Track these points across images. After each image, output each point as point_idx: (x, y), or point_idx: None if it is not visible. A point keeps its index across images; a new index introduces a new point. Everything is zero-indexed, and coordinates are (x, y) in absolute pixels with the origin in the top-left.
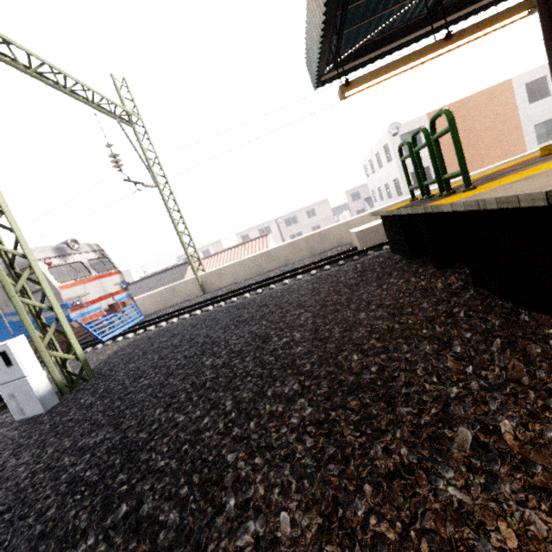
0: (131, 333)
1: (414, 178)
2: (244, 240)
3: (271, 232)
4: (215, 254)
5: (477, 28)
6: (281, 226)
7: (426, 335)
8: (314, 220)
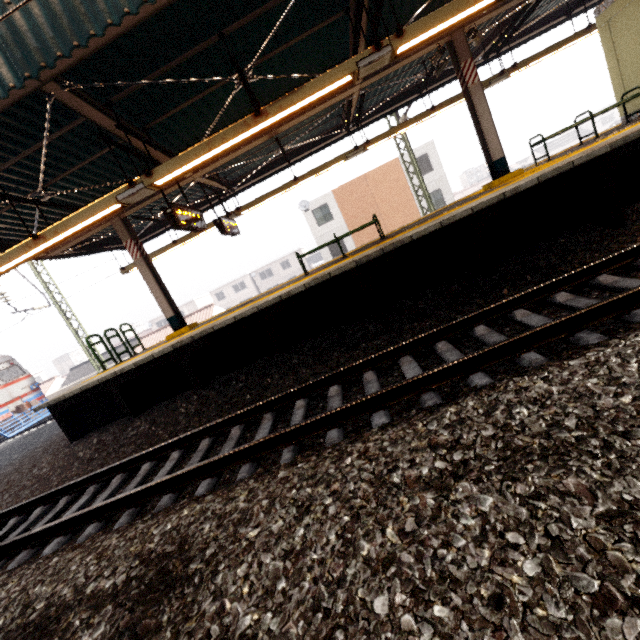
0: (35, 428)
1: (330, 247)
2: (219, 298)
3: (246, 287)
4: (164, 328)
5: (189, 236)
6: (256, 280)
7: (61, 442)
8: (289, 271)
